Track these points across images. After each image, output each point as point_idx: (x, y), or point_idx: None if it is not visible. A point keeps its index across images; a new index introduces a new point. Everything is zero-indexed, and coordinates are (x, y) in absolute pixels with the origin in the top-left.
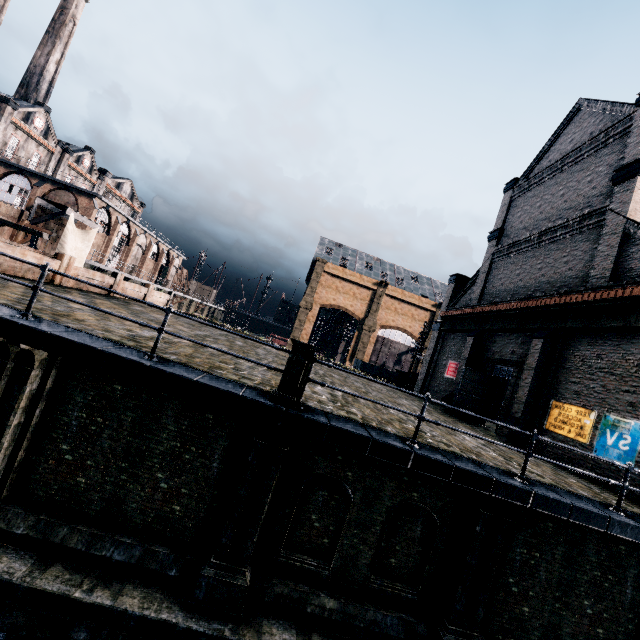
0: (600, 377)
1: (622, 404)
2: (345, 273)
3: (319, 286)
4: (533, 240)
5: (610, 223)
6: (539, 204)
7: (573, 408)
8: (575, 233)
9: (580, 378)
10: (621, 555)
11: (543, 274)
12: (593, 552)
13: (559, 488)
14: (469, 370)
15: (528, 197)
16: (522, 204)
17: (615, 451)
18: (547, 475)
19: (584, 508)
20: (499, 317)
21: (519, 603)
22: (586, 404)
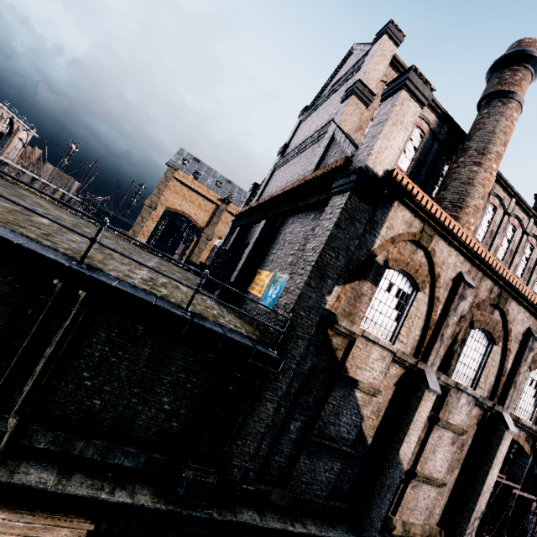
0: (285, 247)
1: (286, 264)
2: (194, 184)
3: (167, 190)
4: (296, 150)
5: (329, 130)
6: (310, 125)
7: (265, 272)
8: (315, 142)
9: (277, 250)
10: (209, 362)
11: (291, 176)
12: (181, 357)
13: (148, 291)
14: (223, 249)
15: (308, 120)
16: (303, 126)
17: (269, 300)
18: (175, 296)
19: (126, 292)
20: (260, 211)
21: (91, 396)
22: (271, 268)
